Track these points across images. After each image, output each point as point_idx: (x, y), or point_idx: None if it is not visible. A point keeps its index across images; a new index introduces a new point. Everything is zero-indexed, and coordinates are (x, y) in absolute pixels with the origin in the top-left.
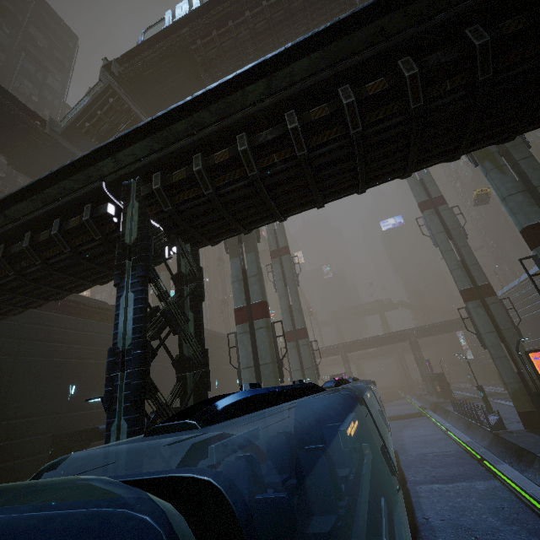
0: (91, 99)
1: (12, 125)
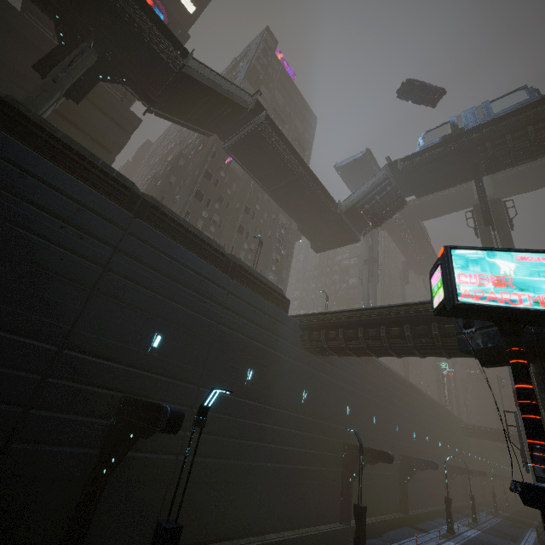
0: (371, 187)
1: (318, 208)
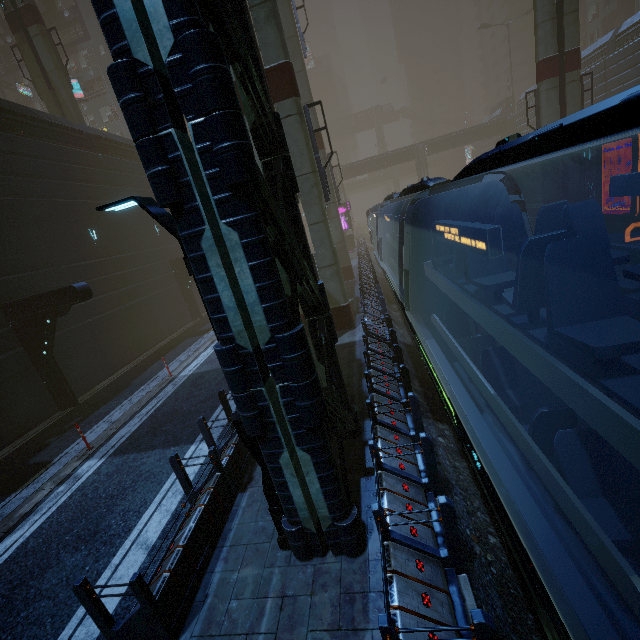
0: None
1: None
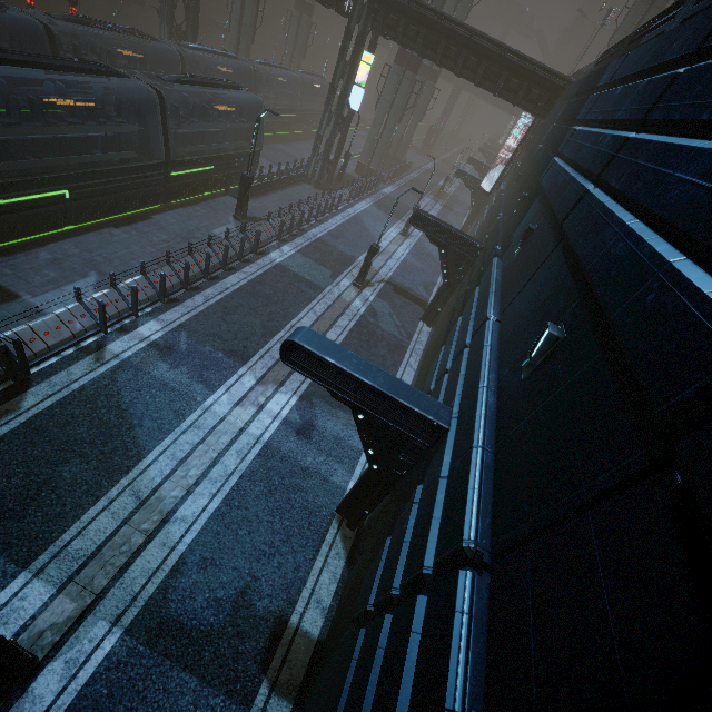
0: None
1: None
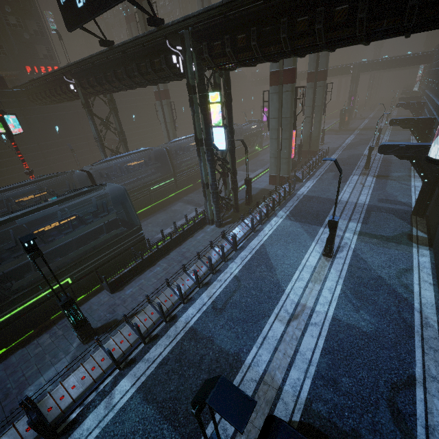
0: None
1: None
